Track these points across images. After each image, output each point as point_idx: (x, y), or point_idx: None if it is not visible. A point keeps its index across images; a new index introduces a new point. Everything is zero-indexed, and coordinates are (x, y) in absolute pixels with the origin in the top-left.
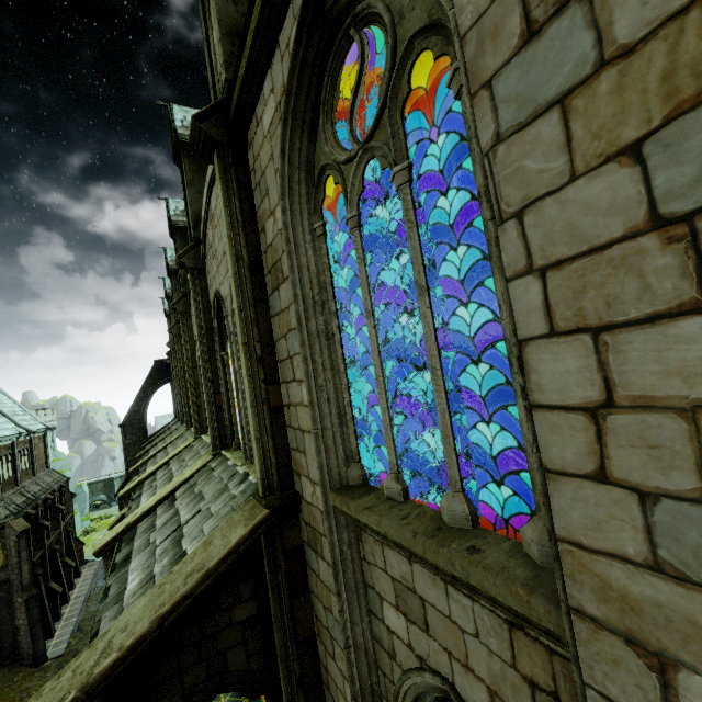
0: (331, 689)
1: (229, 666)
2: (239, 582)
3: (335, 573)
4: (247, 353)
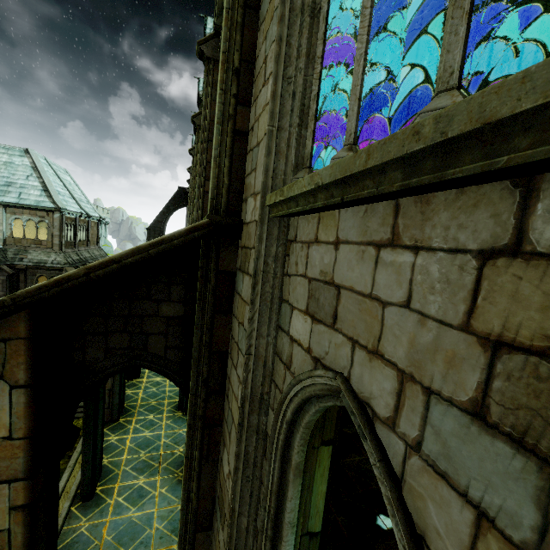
0: (229, 396)
1: (149, 347)
2: (172, 284)
3: (253, 281)
4: (224, 64)
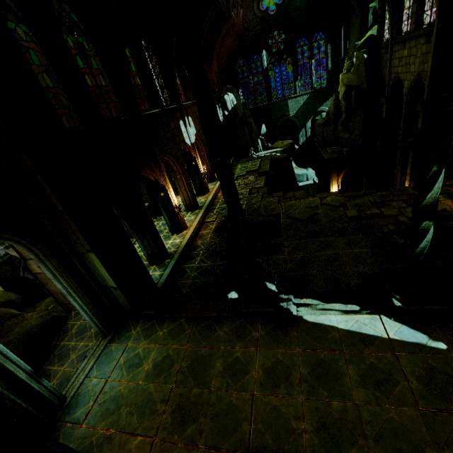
0: None
1: None
2: None
3: None
4: None
